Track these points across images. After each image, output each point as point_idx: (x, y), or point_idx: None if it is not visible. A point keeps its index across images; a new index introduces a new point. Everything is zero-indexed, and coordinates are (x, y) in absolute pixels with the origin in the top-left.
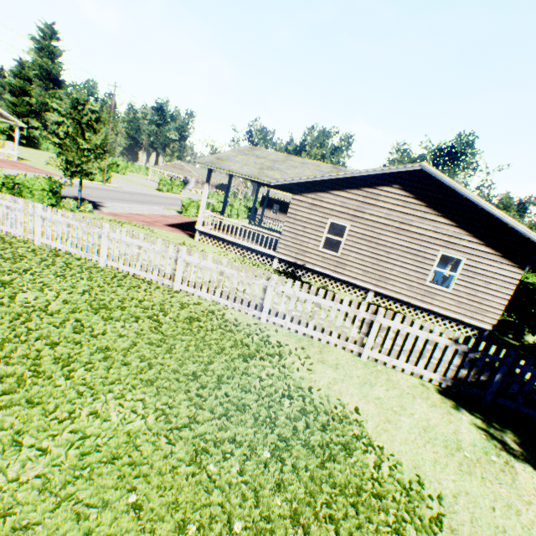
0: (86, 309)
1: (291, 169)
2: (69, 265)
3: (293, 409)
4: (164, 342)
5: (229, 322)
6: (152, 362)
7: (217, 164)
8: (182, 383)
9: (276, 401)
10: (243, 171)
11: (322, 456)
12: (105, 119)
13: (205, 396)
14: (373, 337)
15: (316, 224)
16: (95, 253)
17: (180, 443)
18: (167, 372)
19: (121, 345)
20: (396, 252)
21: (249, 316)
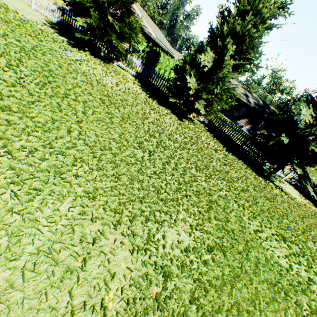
0: None
1: None
2: None
3: None
4: None
5: None
6: None
7: None
8: None
9: None
10: None
11: None
12: None
13: None
14: None
15: None
16: None
17: None
18: None
19: None
20: None
21: None
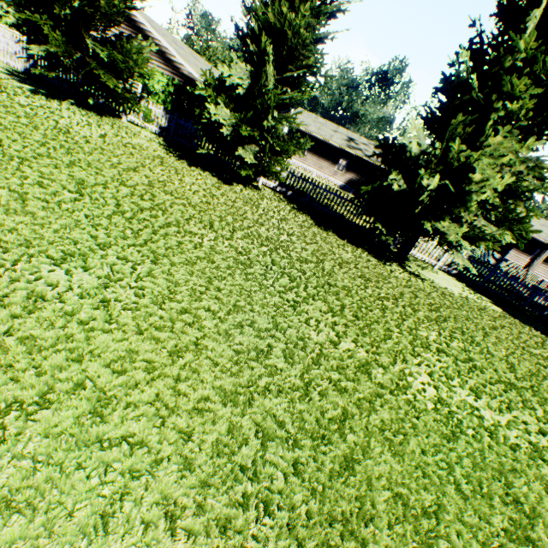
0: None
1: None
2: None
3: None
4: None
5: None
6: None
7: None
8: None
9: None
10: None
11: None
12: None
13: None
14: None
15: None
16: None
17: None
18: None
19: None
20: None
21: None
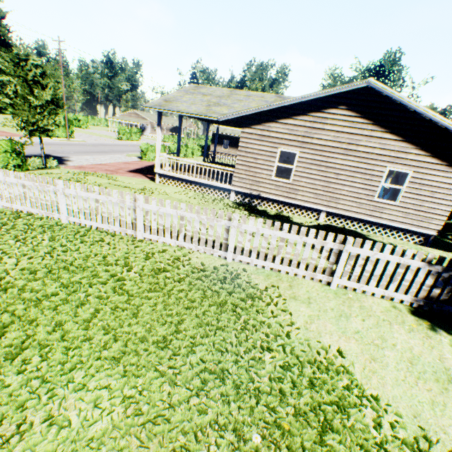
0: (45, 276)
1: (237, 103)
2: (30, 227)
3: (275, 364)
4: (129, 304)
5: (195, 267)
6: (118, 331)
7: (165, 106)
8: (151, 355)
9: (256, 359)
10: (191, 110)
11: (318, 426)
12: (51, 73)
13: (179, 367)
14: (342, 266)
15: (266, 154)
16: (55, 211)
17: (154, 442)
18: (134, 343)
19: (83, 316)
20: (345, 173)
21: (215, 256)
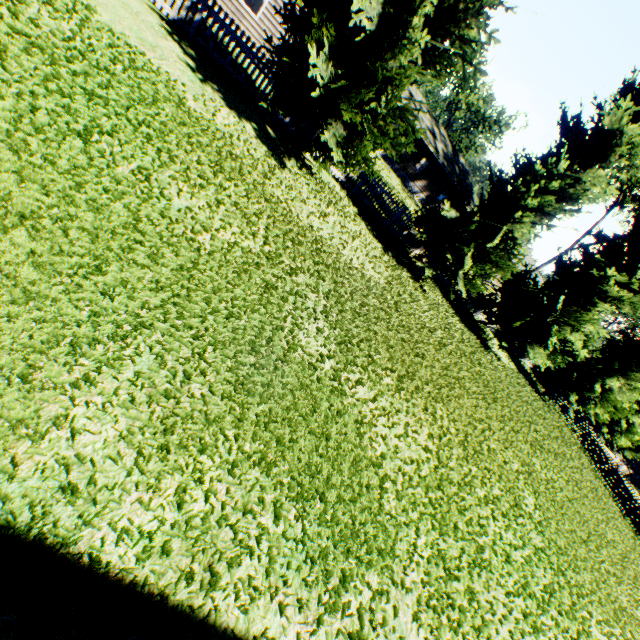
0: None
1: None
2: None
3: None
4: None
5: None
6: None
7: None
8: None
9: None
10: None
11: None
12: None
13: None
14: None
15: None
16: None
17: None
18: None
19: None
20: None
21: None
